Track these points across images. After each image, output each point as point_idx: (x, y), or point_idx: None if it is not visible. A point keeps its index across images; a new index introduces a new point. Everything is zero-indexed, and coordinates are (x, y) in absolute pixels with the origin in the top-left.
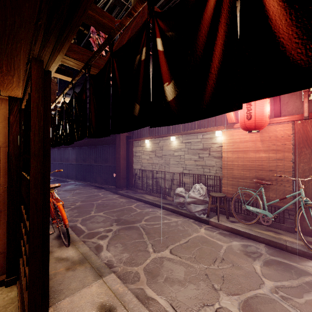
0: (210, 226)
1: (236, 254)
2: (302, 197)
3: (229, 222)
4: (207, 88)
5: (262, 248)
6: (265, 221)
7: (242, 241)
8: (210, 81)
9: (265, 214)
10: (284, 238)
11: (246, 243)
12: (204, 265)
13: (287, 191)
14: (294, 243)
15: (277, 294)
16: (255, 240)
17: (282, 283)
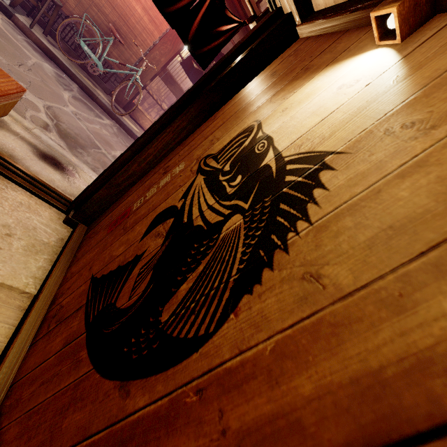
0: (12, 23)
1: (48, 75)
2: (137, 75)
3: (47, 41)
4: (171, 8)
5: (75, 87)
6: (93, 70)
7: (56, 69)
8: (174, 8)
9: (98, 64)
10: (99, 93)
11: (60, 74)
12: (5, 60)
13: (130, 62)
14: (104, 99)
15: (77, 116)
16: (71, 78)
17: (82, 114)
